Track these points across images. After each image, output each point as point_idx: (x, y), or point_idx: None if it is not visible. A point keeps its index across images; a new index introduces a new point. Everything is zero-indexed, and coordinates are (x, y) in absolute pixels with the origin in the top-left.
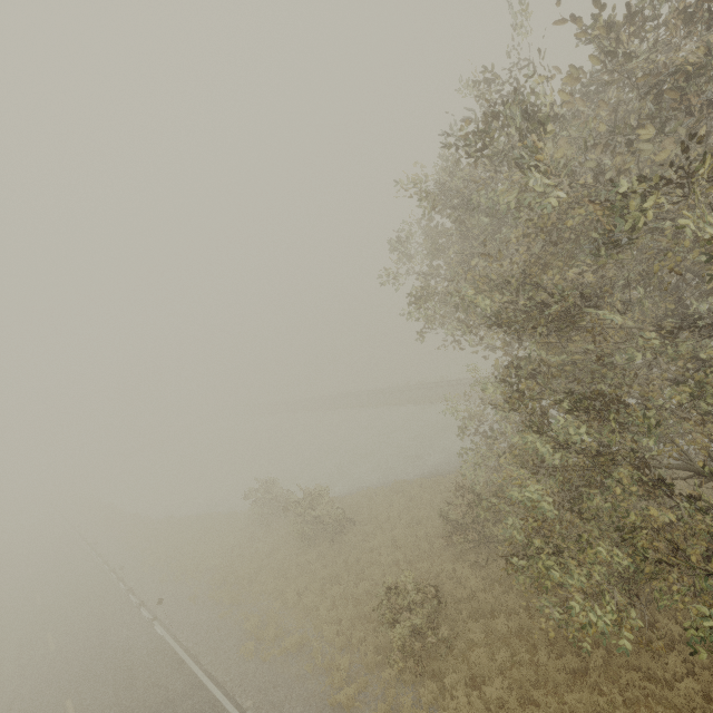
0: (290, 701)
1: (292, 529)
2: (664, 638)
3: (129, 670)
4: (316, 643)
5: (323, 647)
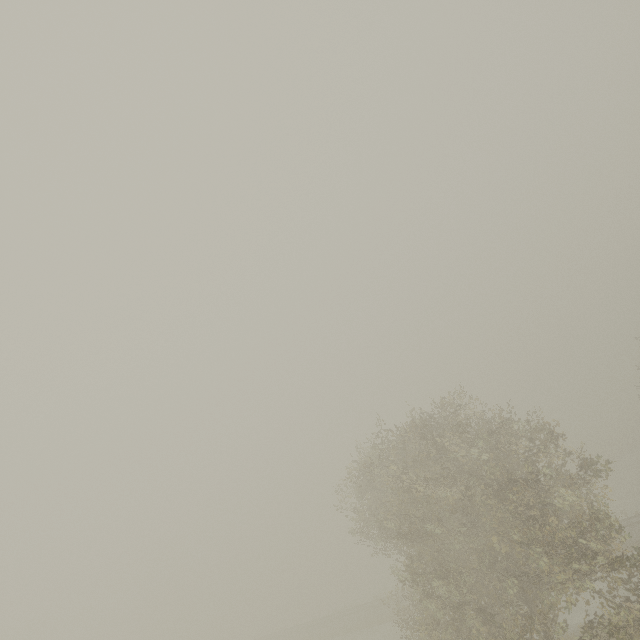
0: None
1: None
2: None
3: None
4: None
5: None
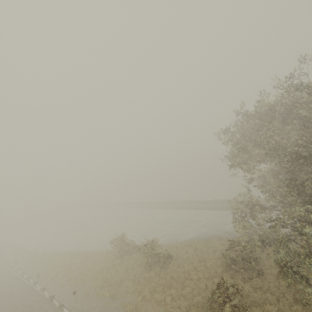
0: None
1: (143, 258)
2: None
3: None
4: None
5: None
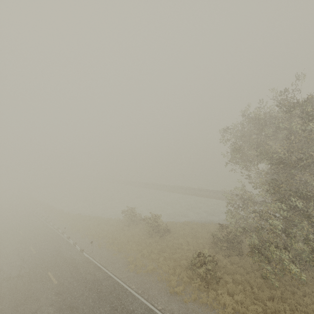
0: (152, 289)
1: (146, 228)
2: (302, 292)
3: (75, 266)
4: (159, 271)
5: (163, 273)
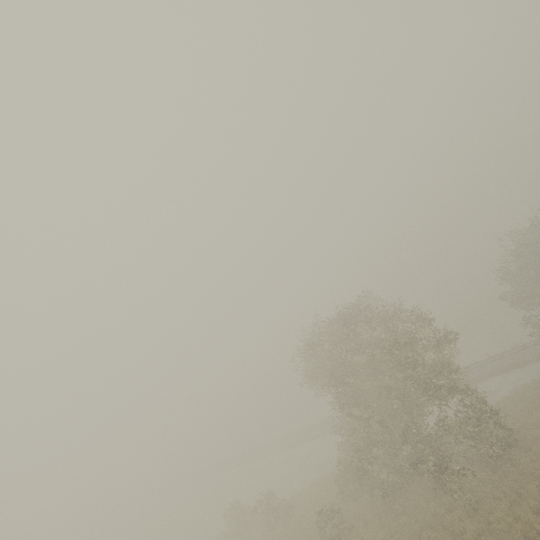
0: None
1: (262, 519)
2: (418, 494)
3: None
4: None
5: None
